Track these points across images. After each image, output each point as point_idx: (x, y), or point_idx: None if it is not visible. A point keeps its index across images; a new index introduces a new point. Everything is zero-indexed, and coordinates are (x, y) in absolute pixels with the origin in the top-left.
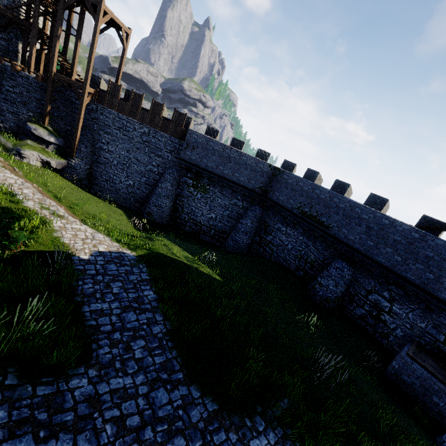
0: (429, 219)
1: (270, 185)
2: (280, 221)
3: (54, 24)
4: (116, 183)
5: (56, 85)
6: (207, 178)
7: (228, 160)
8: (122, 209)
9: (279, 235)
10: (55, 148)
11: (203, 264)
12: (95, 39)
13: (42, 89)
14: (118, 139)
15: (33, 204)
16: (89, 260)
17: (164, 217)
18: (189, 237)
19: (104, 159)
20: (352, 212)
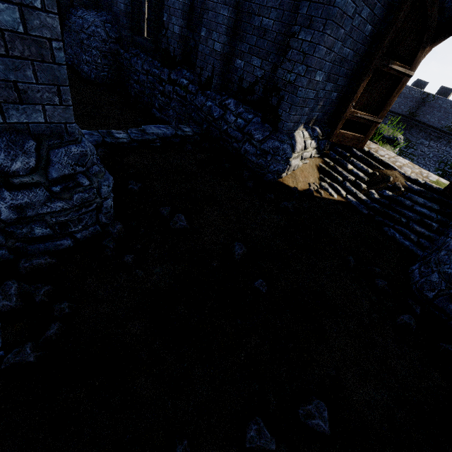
0: None
1: (419, 109)
2: (423, 137)
3: None
4: None
5: None
6: None
7: None
8: None
9: (421, 148)
10: None
11: None
12: None
13: None
14: None
15: None
16: None
17: None
18: None
19: None
20: None
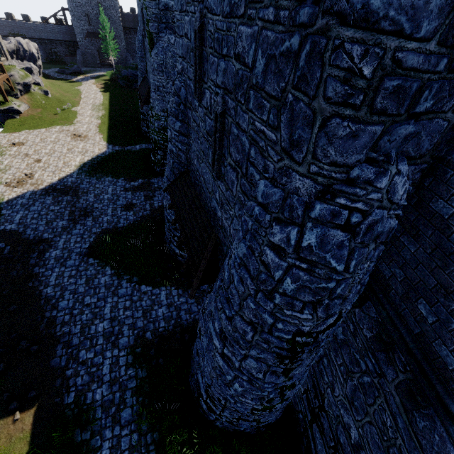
0: (43, 17)
1: None
2: None
3: None
4: None
5: None
6: None
7: None
8: None
9: None
10: None
11: None
12: None
13: None
14: None
15: None
16: None
17: None
18: None
19: None
20: (26, 26)
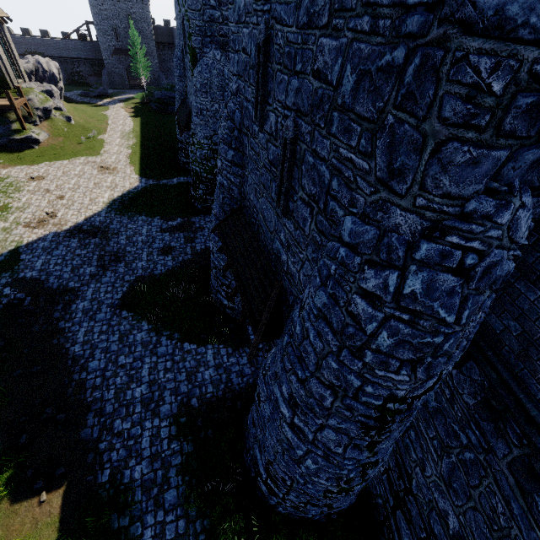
0: (64, 33)
1: None
2: None
3: None
4: None
5: None
6: None
7: None
8: None
9: None
10: None
11: None
12: None
13: None
14: None
15: None
16: None
17: None
18: None
19: None
20: (44, 43)
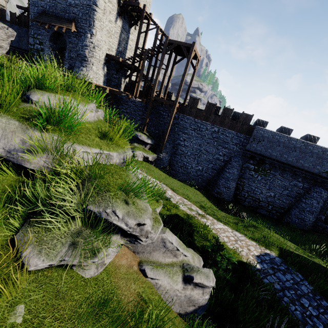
0: None
1: None
2: None
3: (150, 64)
4: (187, 168)
5: (154, 104)
6: (268, 163)
7: (293, 150)
8: (197, 189)
9: None
10: (150, 146)
11: (313, 255)
12: (186, 70)
13: (143, 108)
14: (192, 136)
15: (183, 206)
16: (262, 269)
17: (230, 196)
18: (252, 212)
19: (180, 152)
20: None
